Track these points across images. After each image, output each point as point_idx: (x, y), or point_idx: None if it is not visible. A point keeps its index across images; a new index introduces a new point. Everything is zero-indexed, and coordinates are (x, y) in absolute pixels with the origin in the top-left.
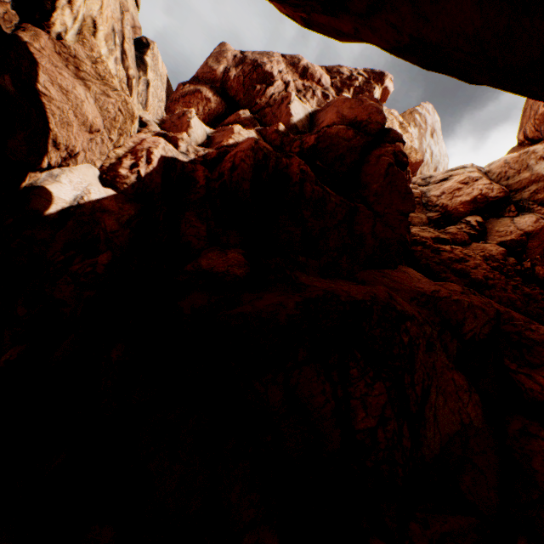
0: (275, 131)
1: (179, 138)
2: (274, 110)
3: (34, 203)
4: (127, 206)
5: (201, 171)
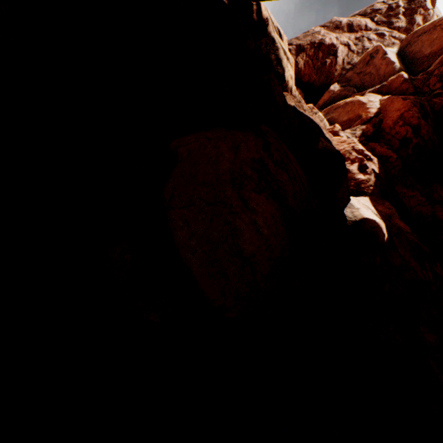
0: (403, 81)
1: (337, 131)
2: (359, 69)
3: (379, 235)
4: (387, 204)
5: (377, 147)
